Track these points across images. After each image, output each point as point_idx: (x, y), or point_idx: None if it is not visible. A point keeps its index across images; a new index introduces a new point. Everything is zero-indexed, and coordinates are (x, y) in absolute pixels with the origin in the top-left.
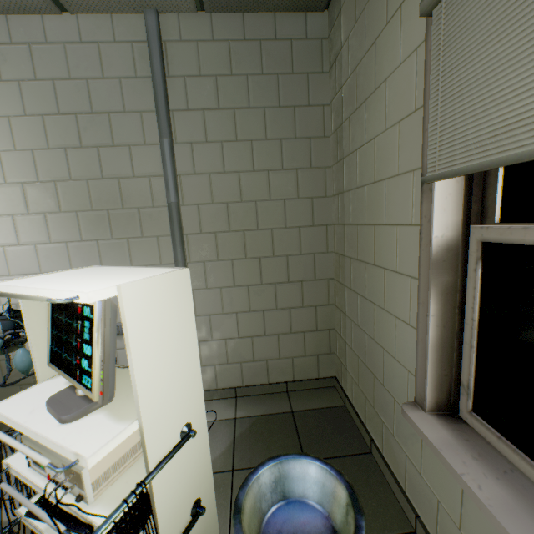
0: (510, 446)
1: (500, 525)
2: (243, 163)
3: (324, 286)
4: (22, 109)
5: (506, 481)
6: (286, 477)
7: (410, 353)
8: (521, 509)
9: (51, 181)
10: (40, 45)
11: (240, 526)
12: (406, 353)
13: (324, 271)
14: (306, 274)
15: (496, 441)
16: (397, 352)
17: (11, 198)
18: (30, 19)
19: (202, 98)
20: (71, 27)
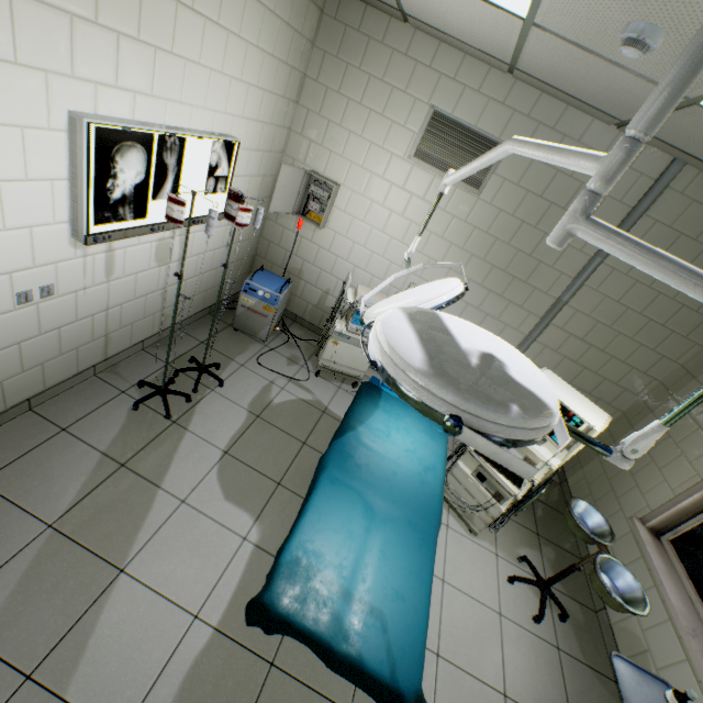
0: (677, 559)
1: (656, 571)
2: (637, 303)
3: (610, 412)
4: (518, 179)
5: (666, 566)
6: (579, 507)
7: (658, 500)
8: (666, 573)
9: (494, 237)
10: (571, 140)
11: (573, 511)
12: (654, 498)
13: (621, 404)
14: (606, 397)
15: (671, 555)
16: (647, 493)
17: (460, 233)
18: (582, 117)
19: (654, 243)
20: (607, 138)
